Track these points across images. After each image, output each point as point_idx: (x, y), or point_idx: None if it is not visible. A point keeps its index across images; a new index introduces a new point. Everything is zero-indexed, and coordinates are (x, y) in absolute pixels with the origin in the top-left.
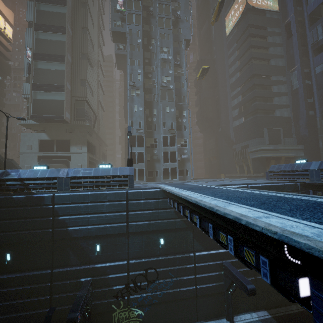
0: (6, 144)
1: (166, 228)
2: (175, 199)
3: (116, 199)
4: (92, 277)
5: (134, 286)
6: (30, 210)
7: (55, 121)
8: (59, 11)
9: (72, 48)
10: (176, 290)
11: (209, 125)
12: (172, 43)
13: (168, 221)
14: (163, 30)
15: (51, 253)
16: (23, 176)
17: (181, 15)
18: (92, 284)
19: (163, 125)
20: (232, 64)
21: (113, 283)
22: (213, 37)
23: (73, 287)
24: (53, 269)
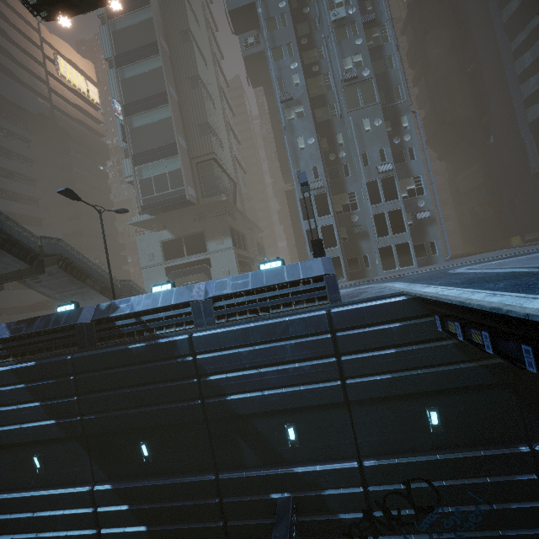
0: (107, 257)
1: (441, 388)
2: (456, 317)
3: (308, 330)
4: (291, 493)
5: (385, 518)
6: (158, 368)
7: (176, 207)
8: (143, 19)
9: (175, 75)
10: (496, 535)
11: (460, 138)
12: None
13: (443, 370)
14: None
15: (209, 444)
16: (137, 308)
17: None
18: (294, 506)
19: (362, 161)
20: None
21: (337, 508)
22: None
23: (259, 509)
24: (218, 474)
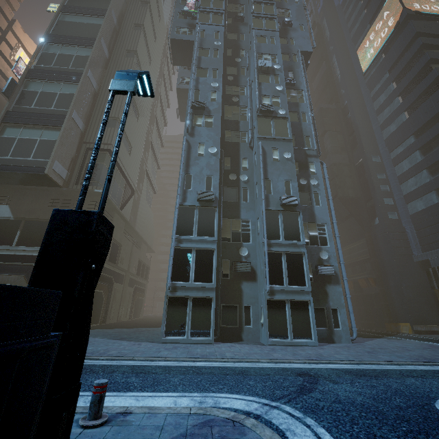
0: None
1: None
2: None
3: None
4: None
5: None
6: None
7: (31, 181)
8: (93, 23)
9: (105, 74)
10: None
11: (349, 213)
12: (279, 48)
13: None
14: (263, 32)
15: None
16: None
17: (292, 22)
18: None
19: (265, 188)
20: (385, 106)
21: None
22: (339, 77)
23: None
24: None
